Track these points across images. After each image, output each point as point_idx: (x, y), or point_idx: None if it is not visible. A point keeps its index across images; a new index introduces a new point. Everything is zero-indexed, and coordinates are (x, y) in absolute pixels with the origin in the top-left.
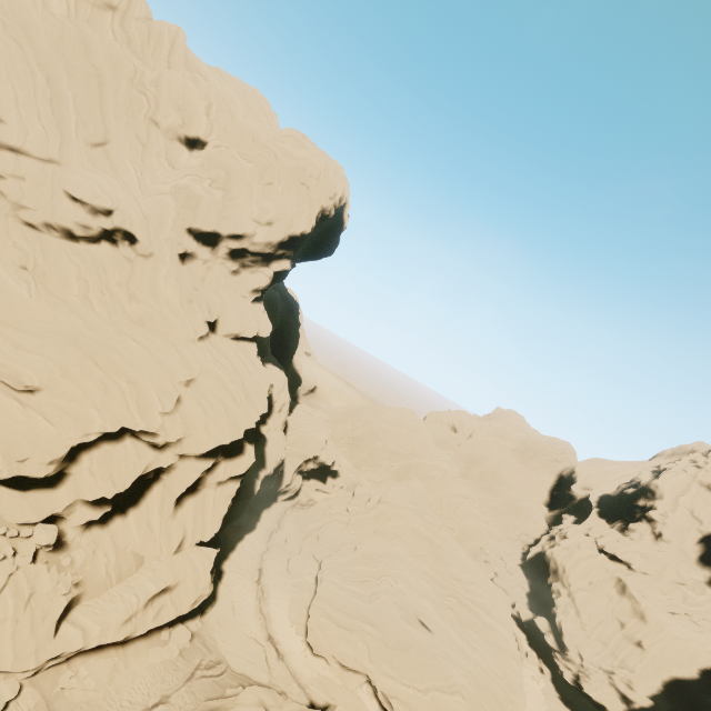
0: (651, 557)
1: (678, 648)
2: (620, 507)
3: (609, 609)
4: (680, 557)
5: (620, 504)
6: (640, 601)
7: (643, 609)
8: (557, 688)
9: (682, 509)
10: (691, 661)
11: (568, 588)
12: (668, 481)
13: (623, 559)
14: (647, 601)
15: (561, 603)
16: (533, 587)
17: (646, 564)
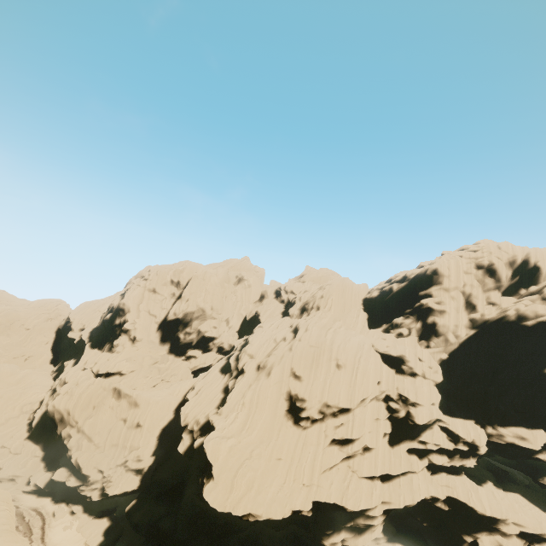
0: (133, 357)
1: (160, 407)
2: (106, 332)
3: (113, 416)
4: (150, 346)
5: (106, 330)
6: (132, 394)
7: (135, 398)
8: (90, 512)
9: (143, 313)
10: (169, 409)
11: (76, 426)
12: (130, 297)
13: (115, 371)
14: (136, 391)
15: (74, 443)
16: (47, 447)
17: (131, 365)
